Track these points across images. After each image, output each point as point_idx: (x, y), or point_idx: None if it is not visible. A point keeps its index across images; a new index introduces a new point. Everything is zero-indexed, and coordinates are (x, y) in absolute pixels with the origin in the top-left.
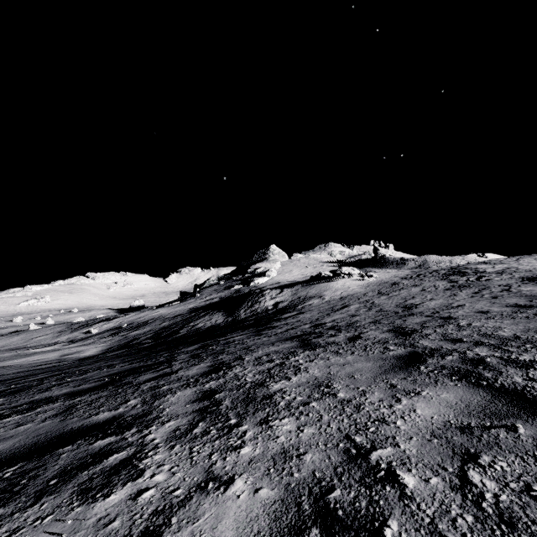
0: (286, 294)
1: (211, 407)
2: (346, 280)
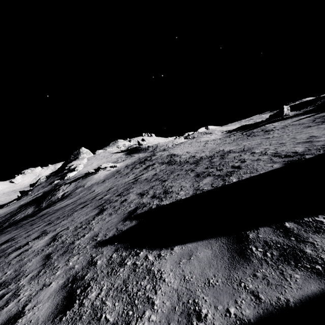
0: (72, 186)
1: None
2: (102, 172)
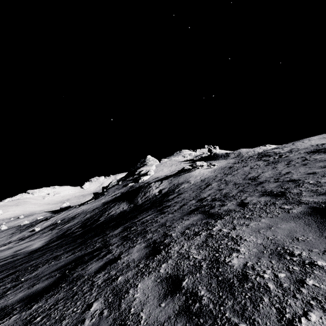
0: (165, 183)
1: (191, 303)
2: (200, 170)
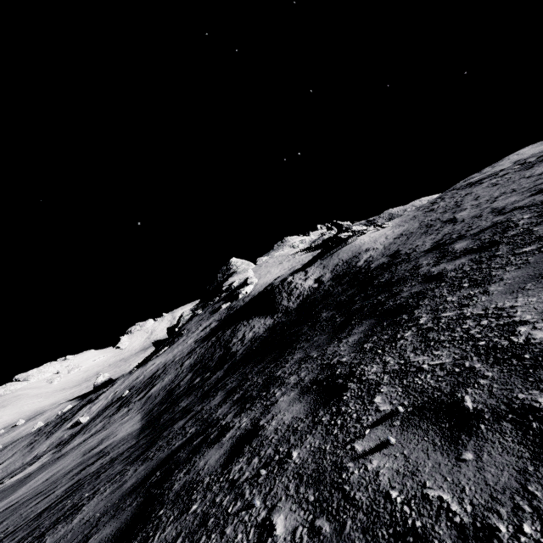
0: (315, 270)
1: None
2: (365, 235)
